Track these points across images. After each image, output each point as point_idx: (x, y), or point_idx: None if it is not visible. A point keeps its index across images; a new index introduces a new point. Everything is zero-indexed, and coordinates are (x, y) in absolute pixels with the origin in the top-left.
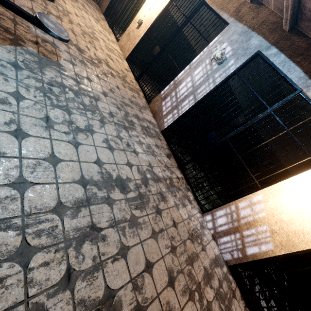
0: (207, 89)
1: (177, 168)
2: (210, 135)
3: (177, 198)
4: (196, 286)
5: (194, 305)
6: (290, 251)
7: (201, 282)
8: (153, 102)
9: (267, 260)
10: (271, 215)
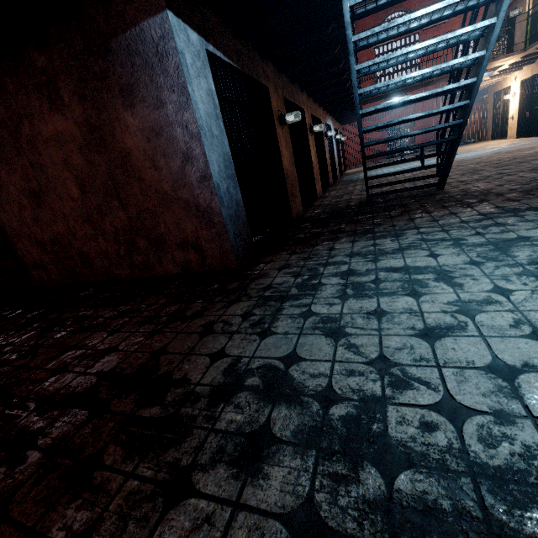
0: None
1: None
2: None
3: None
4: None
5: None
6: None
7: None
8: None
9: None
10: None
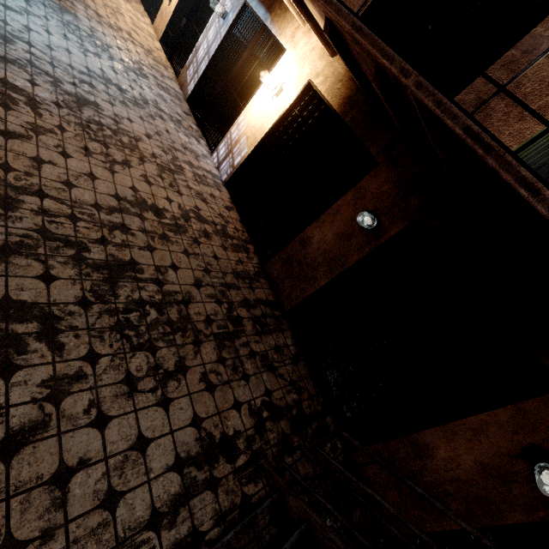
0: (216, 45)
1: (195, 124)
2: (218, 85)
3: (180, 130)
4: (173, 155)
5: (165, 155)
6: (255, 146)
7: (181, 160)
8: (180, 75)
9: (244, 162)
10: (247, 126)
